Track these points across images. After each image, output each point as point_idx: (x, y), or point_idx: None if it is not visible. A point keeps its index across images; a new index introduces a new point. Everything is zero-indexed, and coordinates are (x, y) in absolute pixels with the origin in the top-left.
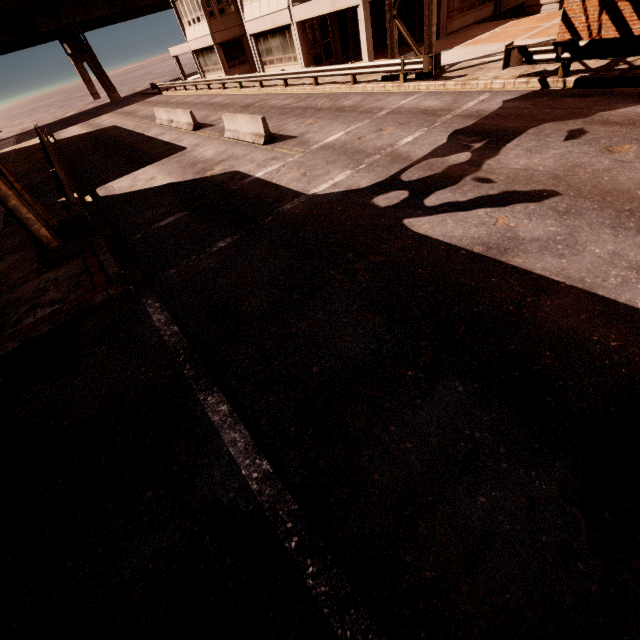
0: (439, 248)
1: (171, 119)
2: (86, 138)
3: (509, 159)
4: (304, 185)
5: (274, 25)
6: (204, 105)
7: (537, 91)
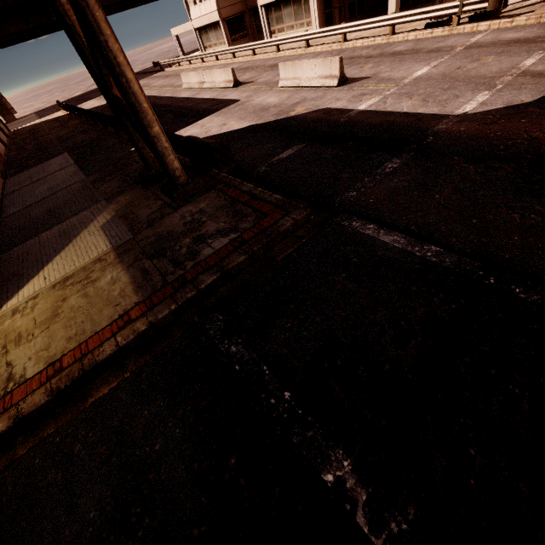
0: None
1: (203, 81)
2: None
3: None
4: (439, 108)
5: None
6: None
7: None
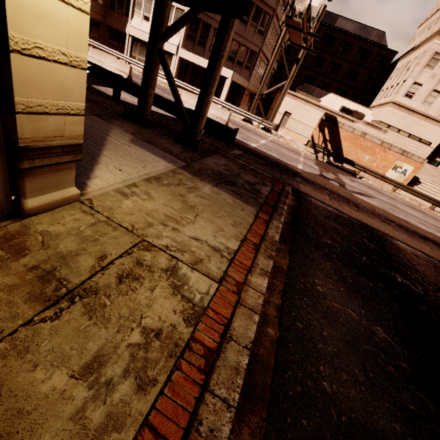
0: (374, 206)
1: None
2: None
3: (347, 182)
4: (290, 163)
5: None
6: None
7: (318, 160)
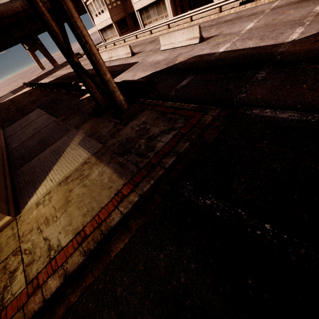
0: None
1: (111, 56)
2: (58, 80)
3: None
4: (274, 41)
5: (153, 0)
6: None
7: None
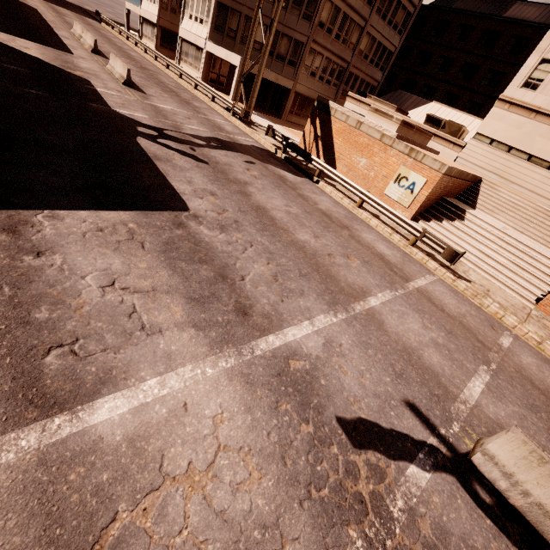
0: (137, 147)
1: (82, 35)
2: None
3: (214, 152)
4: (116, 106)
5: (195, 42)
6: (120, 49)
7: (269, 151)
